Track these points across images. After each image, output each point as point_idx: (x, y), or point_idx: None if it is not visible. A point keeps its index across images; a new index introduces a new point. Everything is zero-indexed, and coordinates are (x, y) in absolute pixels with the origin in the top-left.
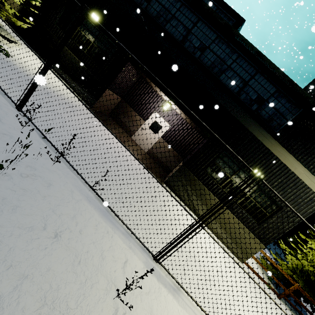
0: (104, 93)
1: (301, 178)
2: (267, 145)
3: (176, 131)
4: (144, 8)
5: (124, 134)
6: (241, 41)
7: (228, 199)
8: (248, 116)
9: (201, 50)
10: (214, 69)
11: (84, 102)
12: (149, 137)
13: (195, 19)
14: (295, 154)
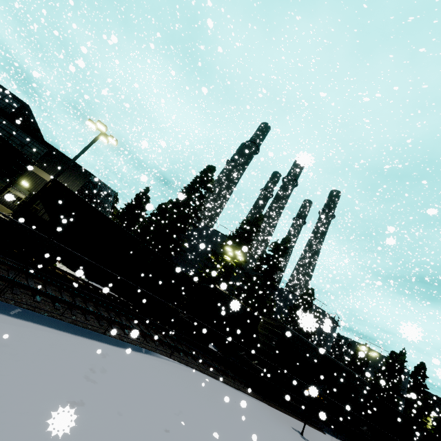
0: None
1: None
2: None
3: None
4: None
5: None
6: (3, 113)
7: None
8: None
9: None
10: None
11: None
12: None
13: None
14: (48, 172)
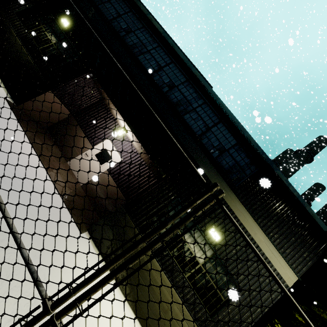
0: (43, 94)
1: (262, 248)
2: (226, 199)
3: (128, 167)
4: (122, 35)
5: (57, 154)
6: (207, 90)
7: (144, 242)
8: (209, 161)
9: (169, 87)
10: (179, 107)
11: (11, 97)
12: (92, 166)
13: (168, 61)
14: (255, 216)
